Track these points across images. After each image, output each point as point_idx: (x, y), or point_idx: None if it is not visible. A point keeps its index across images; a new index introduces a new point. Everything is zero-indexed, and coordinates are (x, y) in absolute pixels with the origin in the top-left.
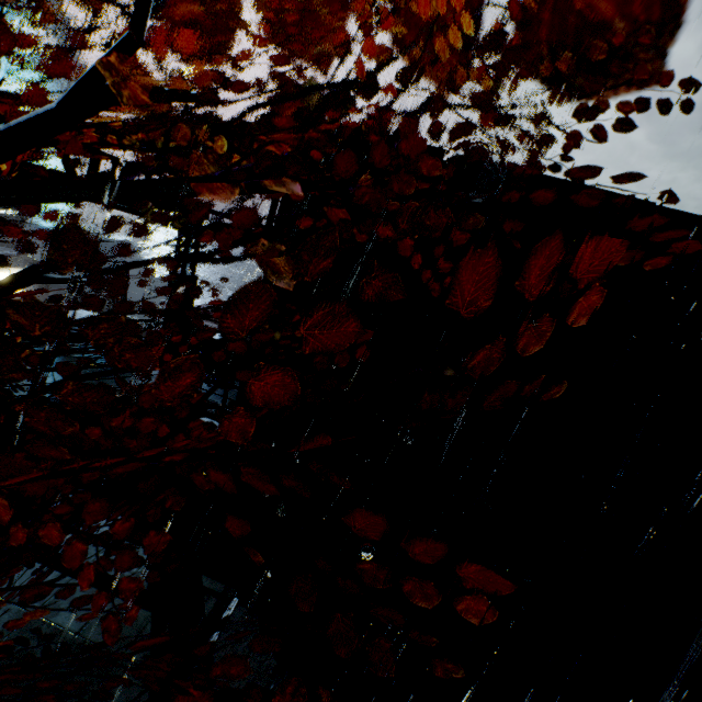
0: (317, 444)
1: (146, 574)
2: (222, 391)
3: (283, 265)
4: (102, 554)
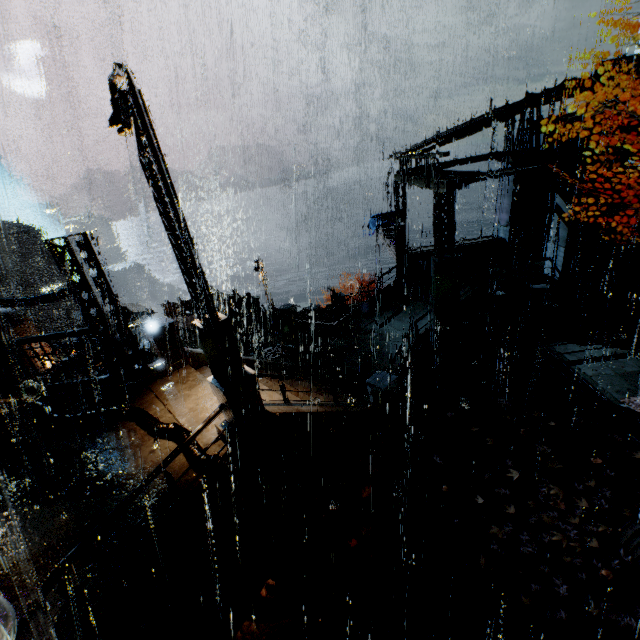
0: (616, 263)
1: (618, 349)
2: (501, 275)
3: (590, 163)
4: (589, 353)
